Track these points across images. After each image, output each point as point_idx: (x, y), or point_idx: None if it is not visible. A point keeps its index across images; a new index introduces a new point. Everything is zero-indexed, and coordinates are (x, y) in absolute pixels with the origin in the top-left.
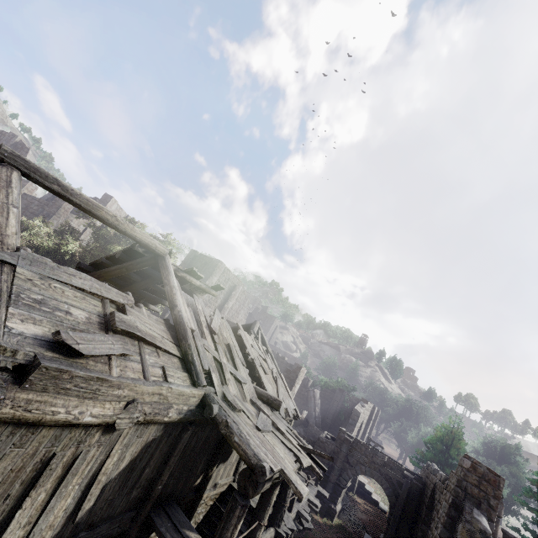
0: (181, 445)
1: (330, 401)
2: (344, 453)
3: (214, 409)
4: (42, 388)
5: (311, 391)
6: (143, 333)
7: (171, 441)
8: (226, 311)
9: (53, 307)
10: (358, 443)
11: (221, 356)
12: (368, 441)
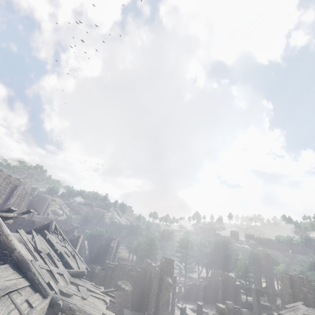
0: None
1: (94, 243)
2: (109, 274)
3: (61, 304)
4: None
5: (82, 243)
6: (10, 287)
7: None
8: (8, 207)
9: None
10: (116, 266)
11: (49, 266)
12: (118, 260)
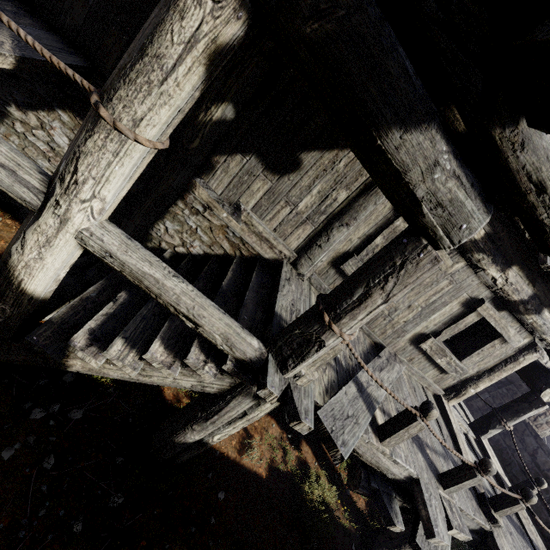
0: None
1: None
2: None
3: None
4: None
5: None
6: None
7: None
8: None
9: None
10: None
11: None
12: None
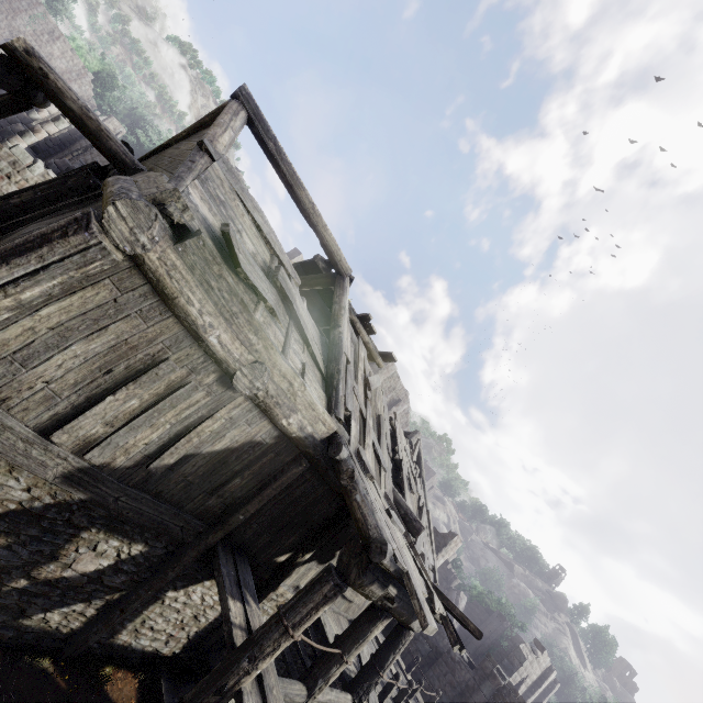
0: (285, 480)
1: (479, 624)
2: (483, 695)
3: (343, 451)
4: (191, 265)
5: (455, 591)
6: (298, 312)
7: (277, 465)
8: None
9: (230, 216)
10: (512, 693)
11: (368, 415)
12: None
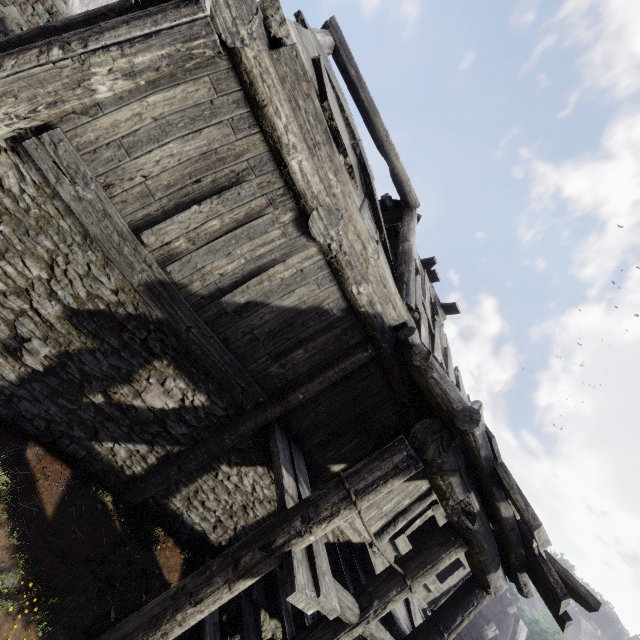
0: (349, 364)
1: None
2: None
3: (415, 334)
4: (282, 76)
5: (512, 617)
6: (374, 191)
7: (341, 346)
8: None
9: None
10: None
11: (436, 334)
12: None
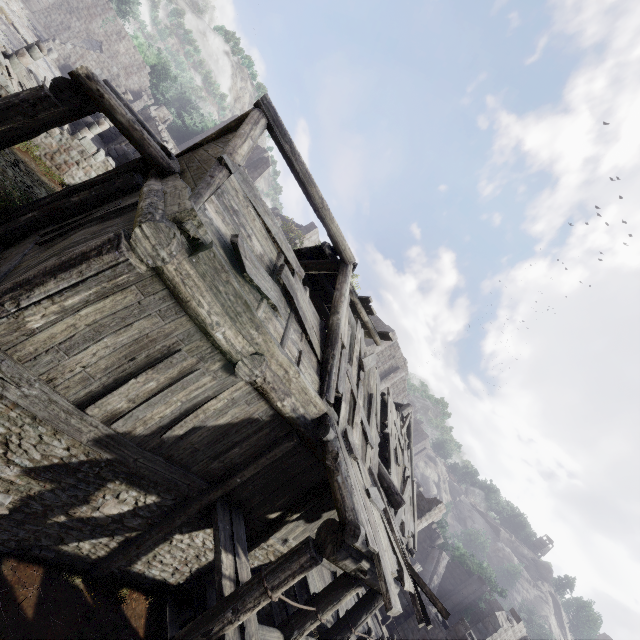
0: (278, 452)
1: (458, 584)
2: None
3: (330, 433)
4: (202, 273)
5: (437, 550)
6: (299, 305)
7: (271, 439)
8: None
9: (241, 223)
10: None
11: (359, 396)
12: None
